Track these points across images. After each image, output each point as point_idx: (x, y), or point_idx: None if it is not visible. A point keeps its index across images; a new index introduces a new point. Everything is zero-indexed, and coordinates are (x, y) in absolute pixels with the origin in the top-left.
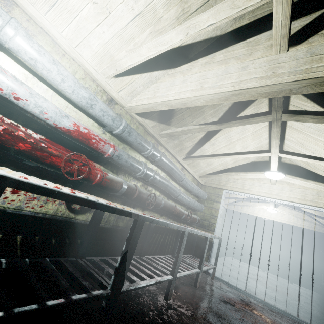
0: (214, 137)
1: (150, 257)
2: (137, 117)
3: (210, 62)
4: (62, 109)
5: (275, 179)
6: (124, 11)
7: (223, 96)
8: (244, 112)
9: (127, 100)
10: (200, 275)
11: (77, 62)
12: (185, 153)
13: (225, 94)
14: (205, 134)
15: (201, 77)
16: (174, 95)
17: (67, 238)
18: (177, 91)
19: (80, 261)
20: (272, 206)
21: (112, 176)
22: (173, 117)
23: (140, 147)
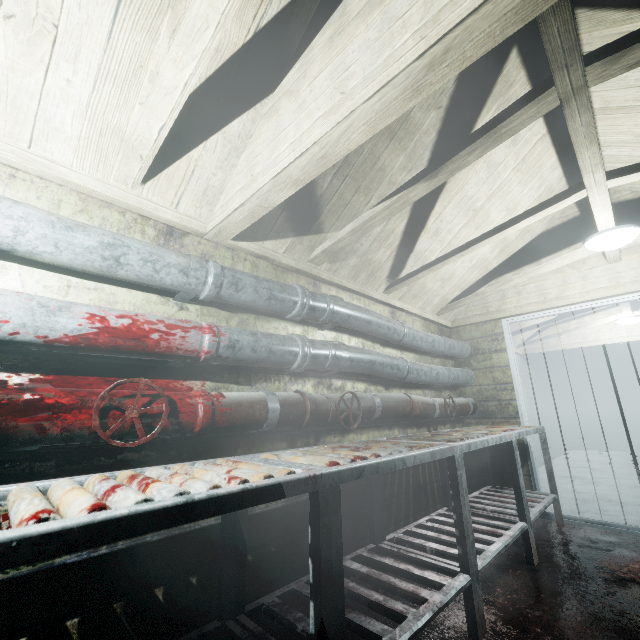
0: (433, 216)
1: (398, 535)
2: (245, 244)
3: (341, 28)
4: (58, 295)
5: (618, 247)
6: (84, 5)
7: (406, 86)
8: (478, 126)
9: (204, 218)
10: (530, 534)
11: (50, 179)
12: (382, 277)
13: (408, 75)
14: (410, 217)
15: (333, 73)
16: (291, 150)
17: (189, 573)
18: (294, 137)
19: (232, 626)
20: (626, 312)
21: (236, 396)
22: (322, 210)
23: (275, 305)
